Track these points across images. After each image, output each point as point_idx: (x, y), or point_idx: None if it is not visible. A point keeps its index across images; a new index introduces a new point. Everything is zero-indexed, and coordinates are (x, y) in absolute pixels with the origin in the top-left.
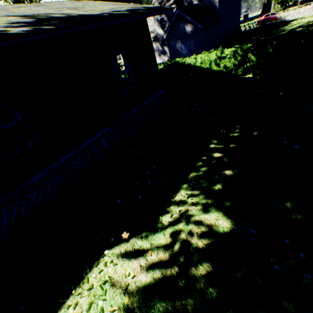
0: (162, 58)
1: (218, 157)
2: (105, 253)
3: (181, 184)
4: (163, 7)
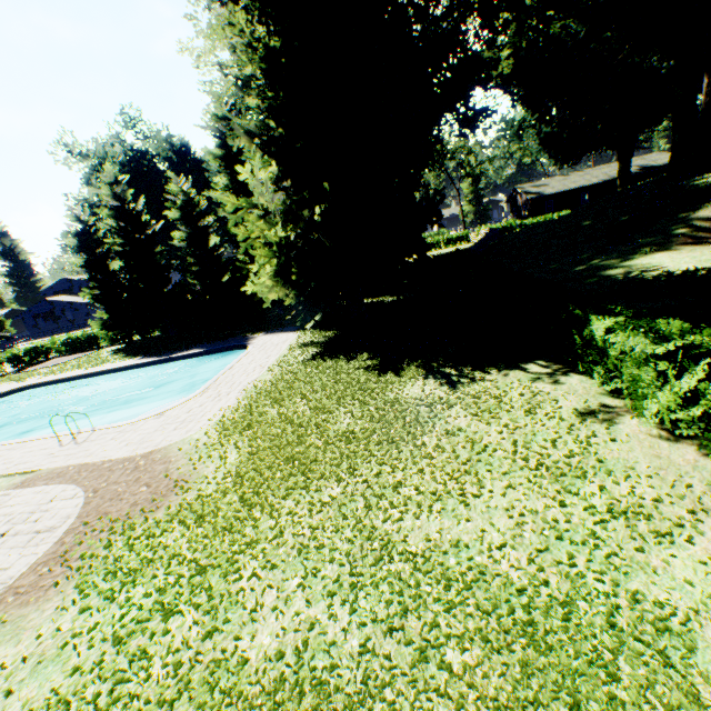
0: None
1: None
2: None
3: None
4: None
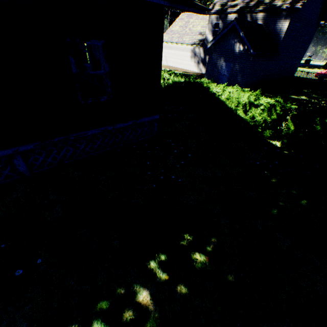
0: (199, 67)
1: (143, 306)
2: None
3: None
4: None
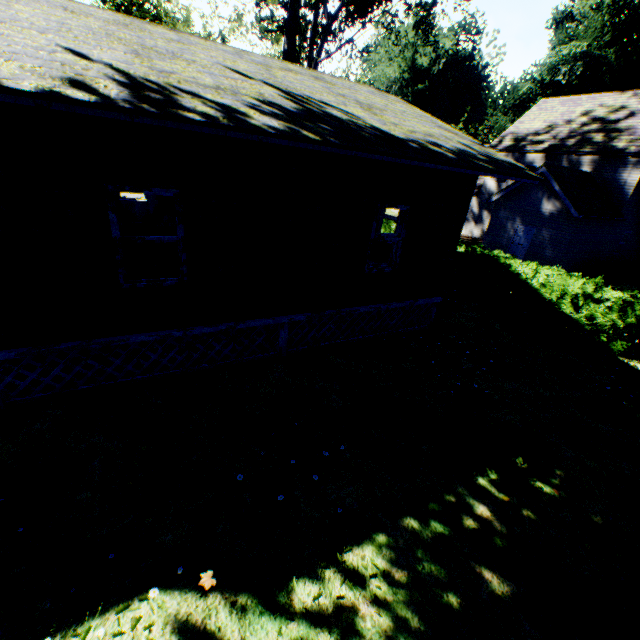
0: (469, 226)
1: (484, 519)
2: (151, 594)
3: (374, 529)
4: (521, 168)
